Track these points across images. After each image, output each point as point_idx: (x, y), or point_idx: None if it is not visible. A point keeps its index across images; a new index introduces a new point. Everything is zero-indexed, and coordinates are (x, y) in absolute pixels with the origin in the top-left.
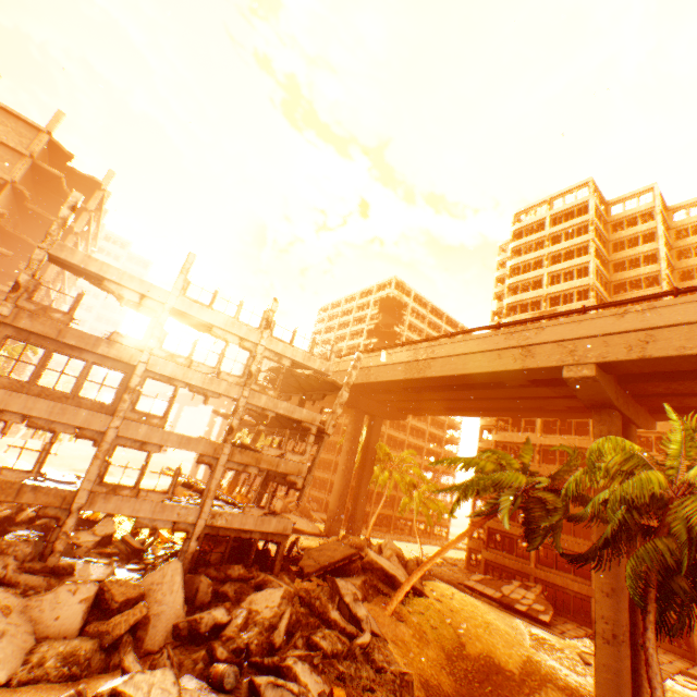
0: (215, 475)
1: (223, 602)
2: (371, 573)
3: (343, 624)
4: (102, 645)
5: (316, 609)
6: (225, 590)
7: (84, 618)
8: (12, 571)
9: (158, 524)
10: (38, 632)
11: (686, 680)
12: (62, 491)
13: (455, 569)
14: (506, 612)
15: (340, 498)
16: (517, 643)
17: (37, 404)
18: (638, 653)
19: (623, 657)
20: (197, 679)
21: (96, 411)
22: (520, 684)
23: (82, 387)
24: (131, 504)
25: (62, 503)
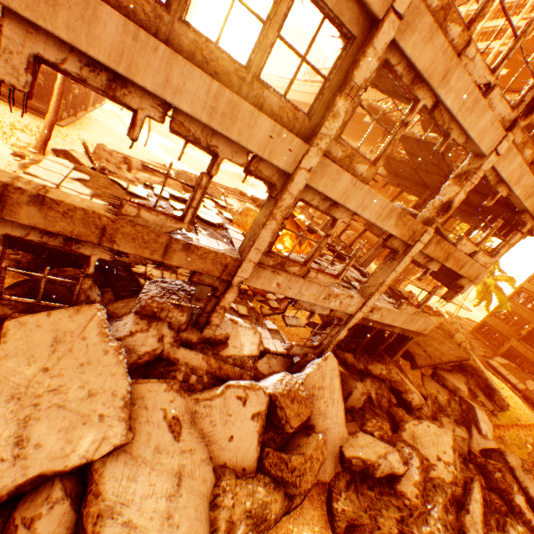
0: (396, 267)
1: (382, 426)
2: (470, 377)
3: (528, 515)
4: (284, 491)
5: (492, 480)
6: (368, 391)
7: (259, 443)
8: (168, 345)
9: (315, 309)
10: (212, 455)
11: None
12: (221, 258)
13: (464, 332)
14: (528, 406)
15: None
16: None
17: (186, 81)
18: None
19: None
20: None
21: (282, 125)
22: None
23: (266, 54)
24: (296, 286)
25: (220, 273)
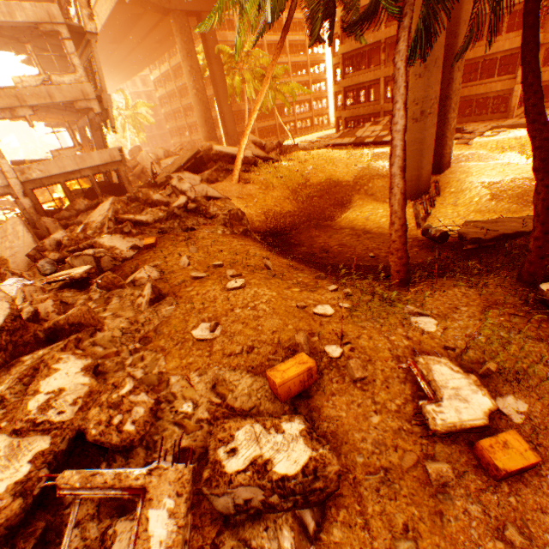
0: None
1: (69, 228)
2: (221, 163)
3: (166, 201)
4: None
5: (142, 200)
6: (79, 221)
7: None
8: None
9: None
10: None
11: (493, 132)
12: None
13: (327, 140)
14: (358, 149)
15: (206, 124)
16: (357, 163)
17: None
18: (447, 122)
19: (429, 128)
20: (17, 278)
21: None
22: (353, 187)
23: None
24: None
25: None
